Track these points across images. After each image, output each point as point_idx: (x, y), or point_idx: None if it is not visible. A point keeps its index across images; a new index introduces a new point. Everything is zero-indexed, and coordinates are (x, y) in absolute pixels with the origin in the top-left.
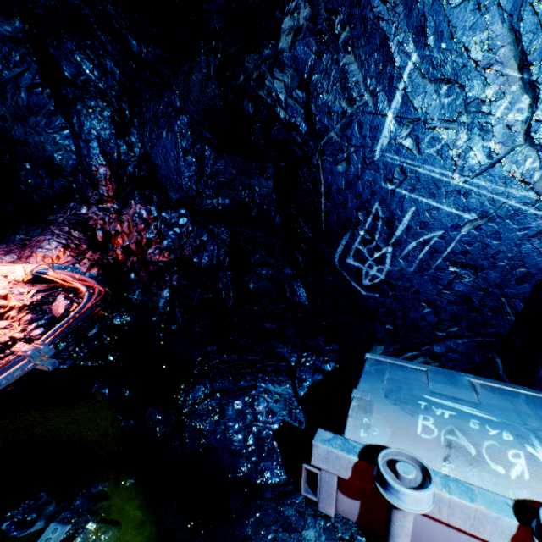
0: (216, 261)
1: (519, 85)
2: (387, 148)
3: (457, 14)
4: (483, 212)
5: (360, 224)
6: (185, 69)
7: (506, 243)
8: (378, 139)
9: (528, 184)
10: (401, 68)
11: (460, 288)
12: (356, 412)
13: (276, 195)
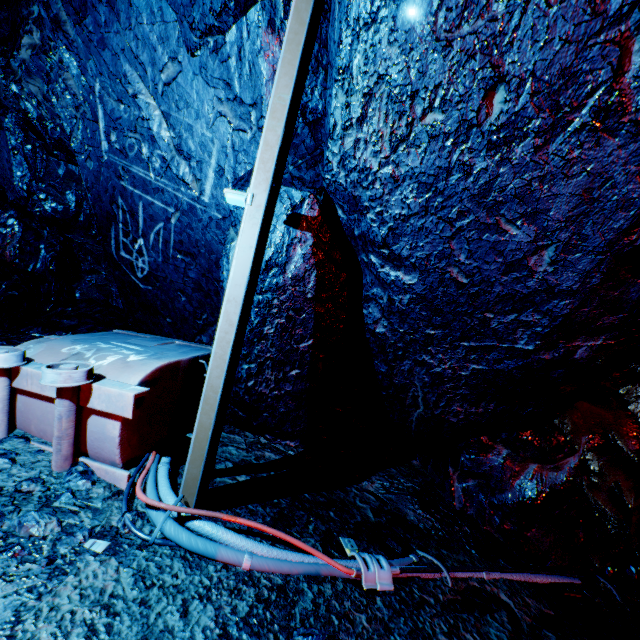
0: (40, 264)
1: (160, 111)
2: (109, 150)
3: (107, 56)
4: (176, 207)
5: (117, 217)
6: None
7: (197, 232)
8: (101, 141)
9: (188, 184)
10: (93, 87)
11: (193, 275)
12: (30, 343)
13: None
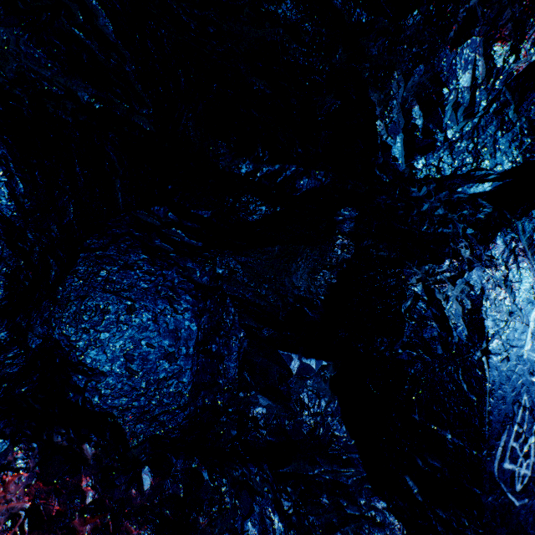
0: None
1: None
2: (529, 348)
3: None
4: None
5: (514, 418)
6: (275, 249)
7: None
8: (525, 341)
9: None
10: None
11: None
12: None
13: (339, 399)
